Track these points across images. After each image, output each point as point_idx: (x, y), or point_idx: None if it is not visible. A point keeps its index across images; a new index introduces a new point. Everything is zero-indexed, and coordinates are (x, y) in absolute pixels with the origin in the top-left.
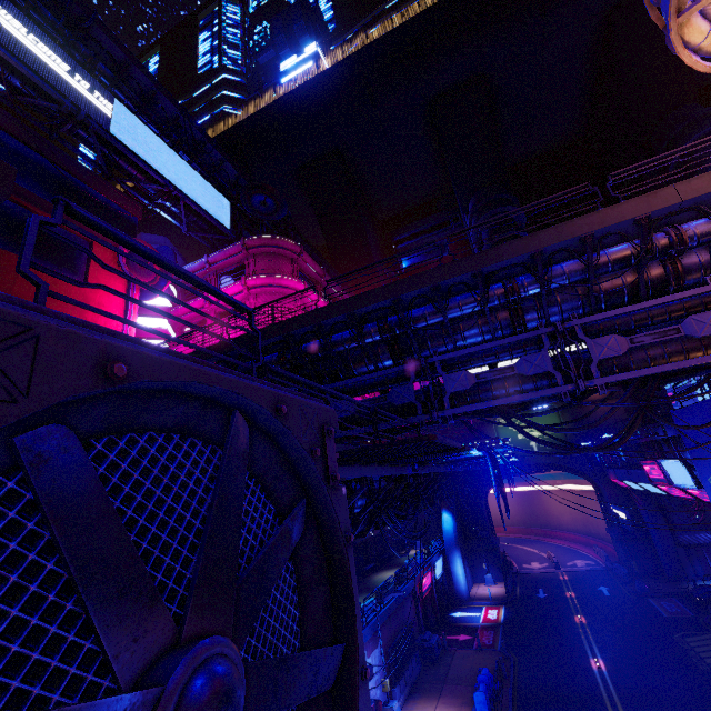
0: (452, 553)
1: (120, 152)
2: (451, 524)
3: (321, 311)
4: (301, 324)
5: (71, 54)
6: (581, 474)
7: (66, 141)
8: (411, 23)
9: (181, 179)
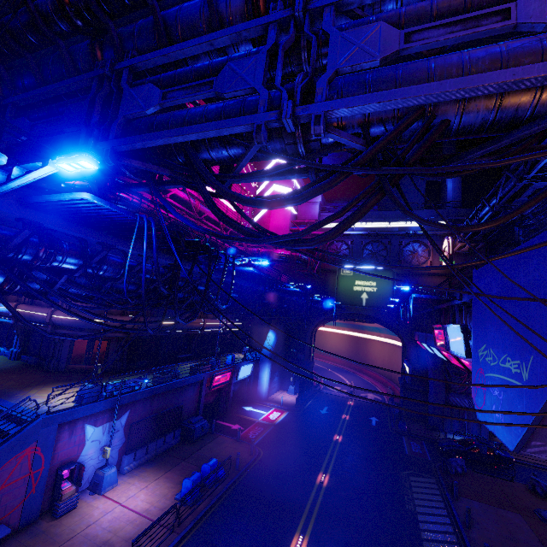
0: (264, 364)
1: None
2: (272, 342)
3: None
4: None
5: None
6: (395, 331)
7: None
8: None
9: None
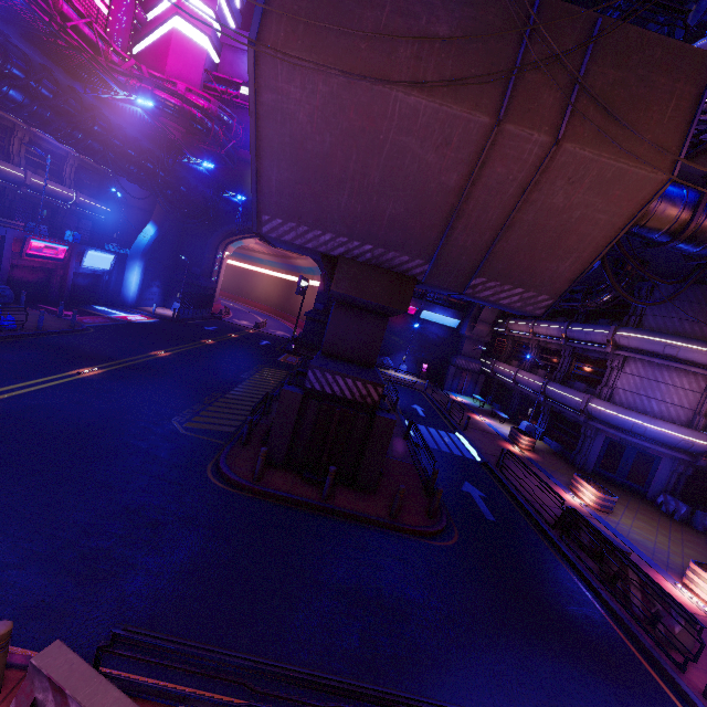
0: (133, 261)
1: None
2: (149, 237)
3: None
4: None
5: None
6: (316, 260)
7: None
8: None
9: None
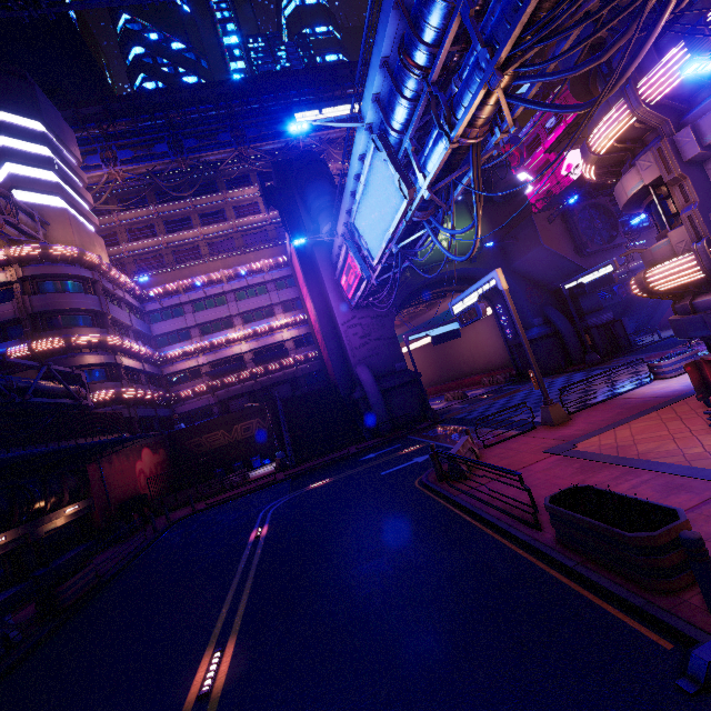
0: None
1: None
2: None
3: None
4: None
5: None
6: None
7: None
8: None
9: None
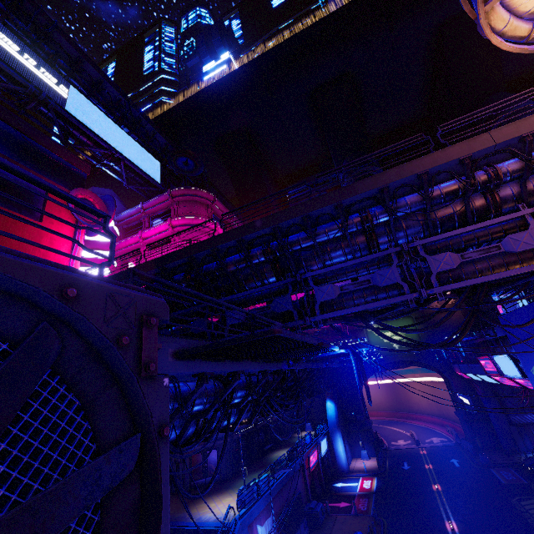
0: (335, 434)
1: (74, 125)
2: (333, 411)
3: (217, 238)
4: (201, 249)
5: (37, 52)
6: (433, 369)
7: (31, 116)
8: (297, 37)
9: (122, 145)
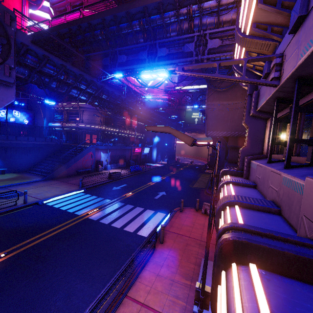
0: (154, 148)
1: None
2: (157, 140)
3: (80, 20)
4: (73, 25)
5: None
6: None
7: None
8: None
9: None
